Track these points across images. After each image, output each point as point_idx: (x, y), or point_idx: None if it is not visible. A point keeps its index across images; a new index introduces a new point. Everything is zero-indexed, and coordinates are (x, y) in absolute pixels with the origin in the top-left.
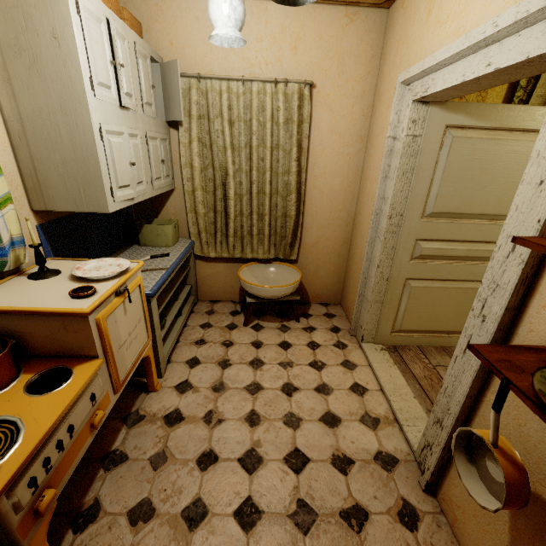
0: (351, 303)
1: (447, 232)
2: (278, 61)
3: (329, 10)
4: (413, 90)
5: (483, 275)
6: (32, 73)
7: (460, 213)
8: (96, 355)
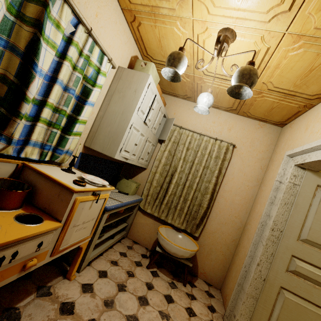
0: (230, 291)
1: (319, 260)
2: (220, 132)
3: (250, 120)
4: (295, 160)
5: None
6: (120, 99)
7: None
8: (61, 220)
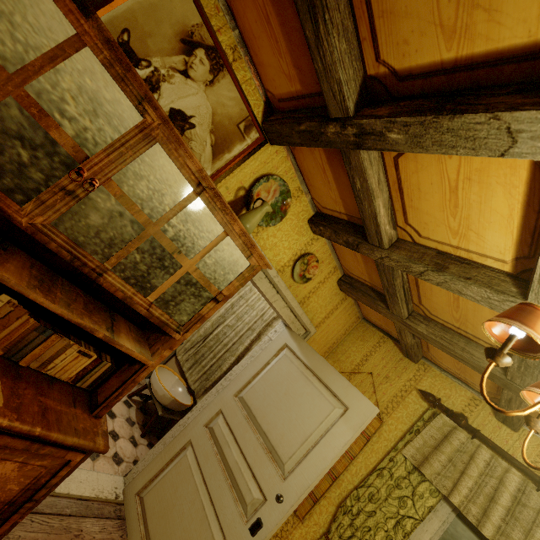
0: None
1: (238, 425)
2: None
3: None
4: None
5: (226, 516)
6: None
7: (255, 416)
8: None
